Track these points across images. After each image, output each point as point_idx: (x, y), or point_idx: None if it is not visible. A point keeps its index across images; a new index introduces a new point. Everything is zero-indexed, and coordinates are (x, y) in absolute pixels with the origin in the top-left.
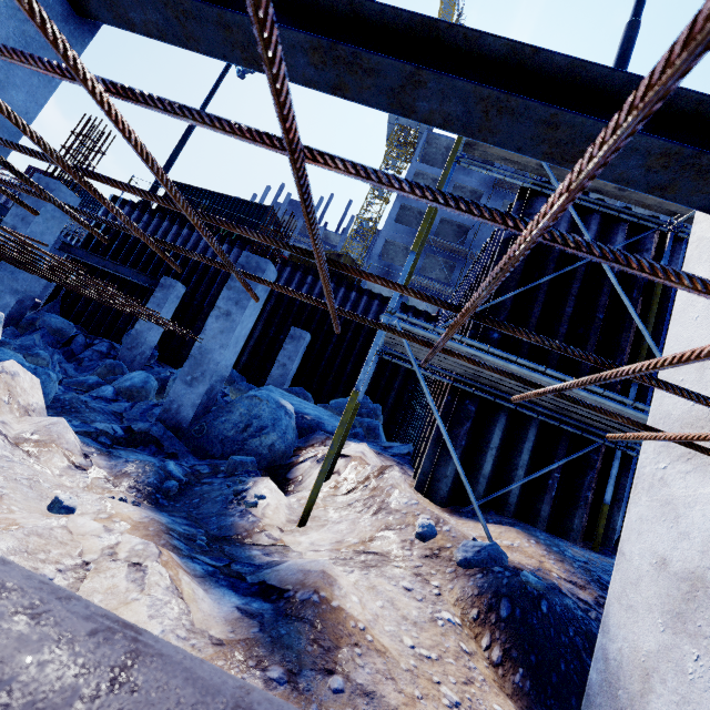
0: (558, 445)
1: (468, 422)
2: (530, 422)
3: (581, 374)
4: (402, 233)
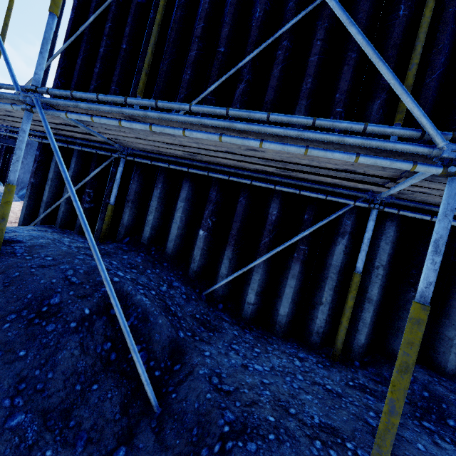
0: (90, 167)
1: (35, 164)
2: (73, 153)
3: (108, 103)
4: None
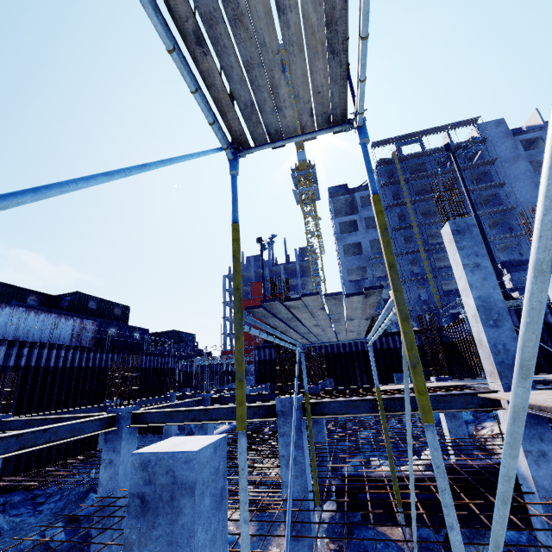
0: None
1: None
2: None
3: None
4: (353, 261)
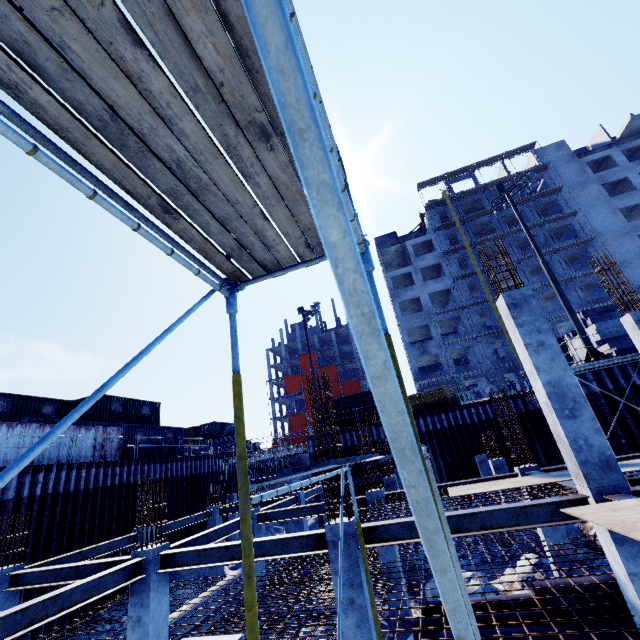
0: None
1: None
2: None
3: None
4: (413, 320)
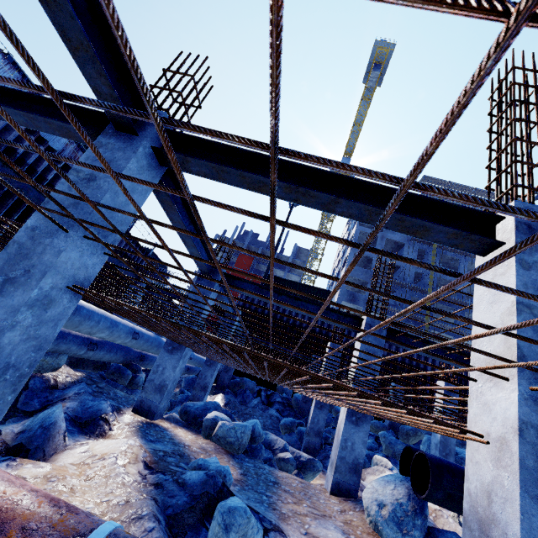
0: None
1: None
2: None
3: None
4: (358, 272)
